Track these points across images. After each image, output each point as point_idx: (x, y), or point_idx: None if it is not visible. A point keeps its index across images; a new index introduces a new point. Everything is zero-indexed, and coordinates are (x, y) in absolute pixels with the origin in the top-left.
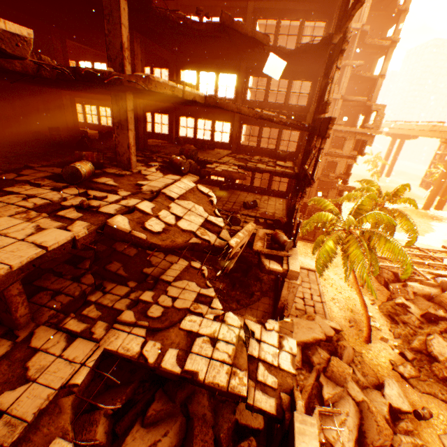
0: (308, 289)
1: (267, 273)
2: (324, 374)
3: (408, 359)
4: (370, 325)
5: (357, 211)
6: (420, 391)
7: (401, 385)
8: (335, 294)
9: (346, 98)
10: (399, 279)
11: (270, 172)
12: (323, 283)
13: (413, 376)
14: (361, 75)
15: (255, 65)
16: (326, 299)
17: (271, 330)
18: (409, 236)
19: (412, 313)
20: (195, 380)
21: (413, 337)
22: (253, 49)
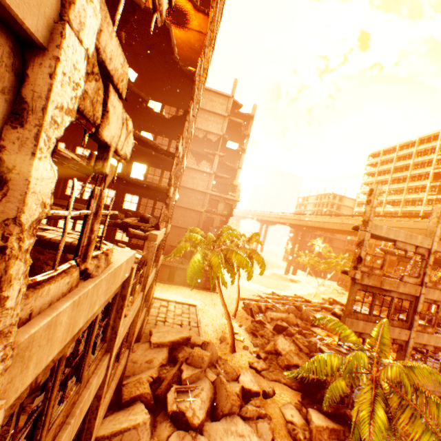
0: (187, 318)
1: (132, 237)
2: (186, 362)
3: (262, 358)
4: (234, 333)
5: (220, 237)
6: (269, 379)
7: (255, 378)
8: (211, 321)
9: (217, 174)
10: (263, 310)
11: (149, 186)
12: (202, 314)
13: (265, 369)
14: (227, 164)
15: (146, 125)
16: (203, 325)
17: (122, 247)
18: (261, 267)
19: (267, 328)
20: (43, 241)
21: (267, 344)
22: (141, 106)
